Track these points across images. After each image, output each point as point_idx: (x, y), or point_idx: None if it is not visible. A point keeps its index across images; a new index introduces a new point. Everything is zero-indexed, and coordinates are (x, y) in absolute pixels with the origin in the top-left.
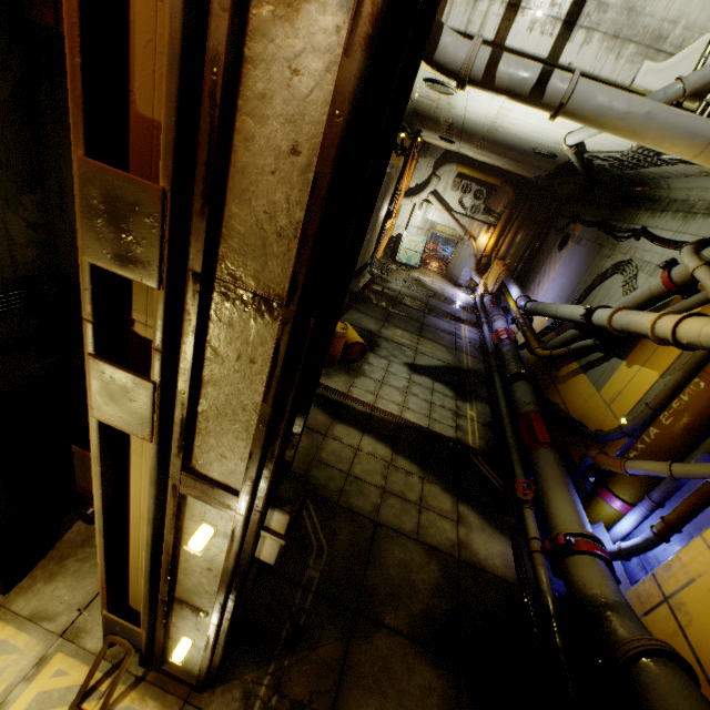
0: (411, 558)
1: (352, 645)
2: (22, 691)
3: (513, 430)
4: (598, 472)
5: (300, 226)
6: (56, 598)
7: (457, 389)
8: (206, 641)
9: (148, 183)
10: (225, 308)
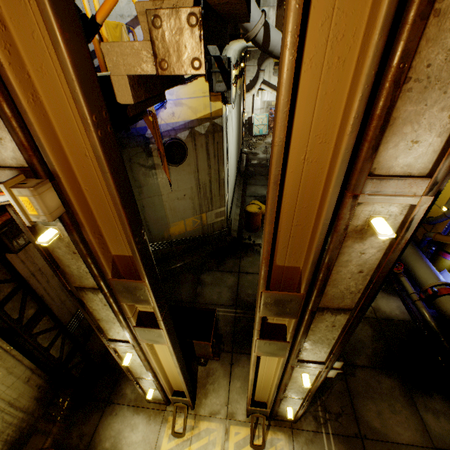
0: None
1: (347, 380)
2: (228, 445)
3: None
4: (436, 242)
5: (361, 289)
6: (213, 404)
7: None
8: (302, 407)
9: (296, 294)
10: (321, 314)
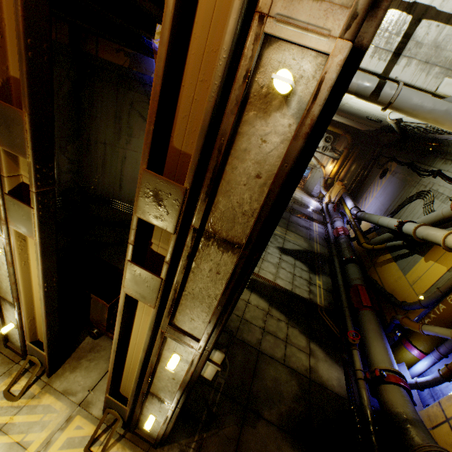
0: (280, 376)
1: (243, 428)
2: (59, 436)
3: (346, 296)
4: (403, 329)
5: (255, 211)
6: (76, 382)
7: (310, 266)
8: (165, 419)
9: (178, 185)
10: (207, 245)
